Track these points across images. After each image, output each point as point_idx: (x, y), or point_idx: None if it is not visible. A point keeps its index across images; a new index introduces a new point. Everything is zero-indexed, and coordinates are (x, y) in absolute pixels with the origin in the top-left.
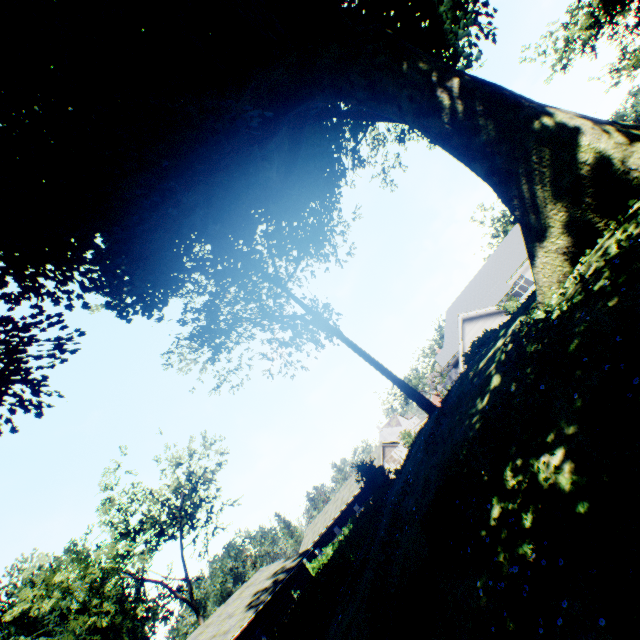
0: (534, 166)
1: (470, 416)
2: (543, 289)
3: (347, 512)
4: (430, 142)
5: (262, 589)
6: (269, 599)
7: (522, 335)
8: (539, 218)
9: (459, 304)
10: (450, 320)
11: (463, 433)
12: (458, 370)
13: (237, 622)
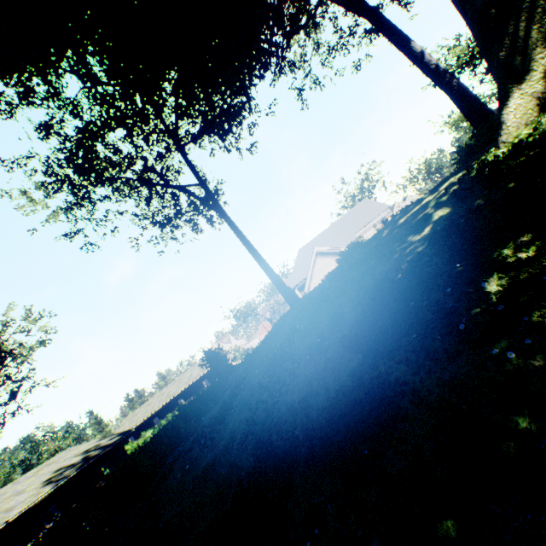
0: (540, 2)
1: (401, 250)
2: (510, 129)
3: (171, 405)
4: (355, 67)
5: (68, 465)
6: (74, 475)
7: (481, 169)
8: (524, 61)
9: (310, 247)
10: (301, 257)
11: (394, 263)
12: (302, 293)
13: (28, 498)
